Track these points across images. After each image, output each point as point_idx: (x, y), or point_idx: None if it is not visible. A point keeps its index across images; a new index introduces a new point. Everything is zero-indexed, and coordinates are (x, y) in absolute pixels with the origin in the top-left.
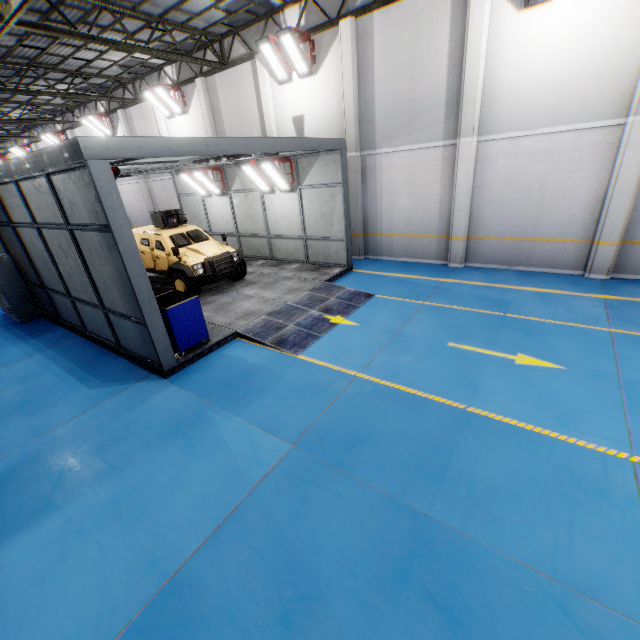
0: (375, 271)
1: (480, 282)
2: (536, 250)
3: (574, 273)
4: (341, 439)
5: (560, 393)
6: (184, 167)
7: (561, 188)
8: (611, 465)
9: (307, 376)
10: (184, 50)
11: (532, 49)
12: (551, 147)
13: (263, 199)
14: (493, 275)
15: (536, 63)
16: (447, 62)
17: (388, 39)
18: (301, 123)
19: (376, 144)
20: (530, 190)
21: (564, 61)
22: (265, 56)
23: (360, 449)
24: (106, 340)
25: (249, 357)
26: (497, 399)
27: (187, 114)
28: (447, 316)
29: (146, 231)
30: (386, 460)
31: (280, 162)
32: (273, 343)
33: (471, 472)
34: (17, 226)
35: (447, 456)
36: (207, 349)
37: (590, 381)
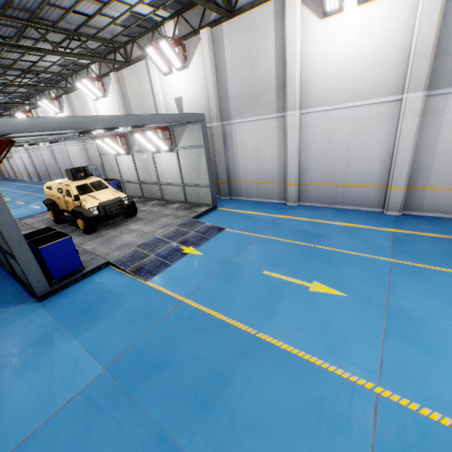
0: (233, 209)
1: (305, 218)
2: (348, 193)
3: (376, 210)
4: (145, 364)
5: (336, 320)
6: (94, 135)
7: (361, 147)
8: (358, 396)
9: (145, 301)
10: (101, 53)
11: (332, 46)
12: (352, 117)
13: (154, 157)
14: (317, 212)
15: (336, 56)
16: (274, 57)
17: (233, 42)
18: (180, 102)
19: (231, 116)
20: (340, 149)
21: (355, 54)
22: (151, 56)
23: (156, 374)
24: (10, 268)
25: (110, 283)
26: (284, 325)
27: (107, 97)
28: (271, 247)
29: (61, 182)
30: (172, 387)
31: (162, 130)
32: (132, 271)
33: (238, 401)
34: None
35: (224, 383)
36: (81, 276)
37: (363, 308)
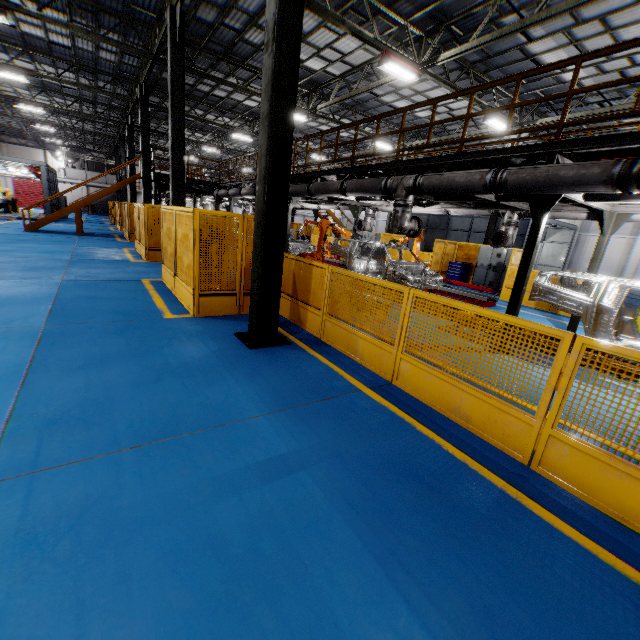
0: None
1: None
2: None
3: None
4: None
5: None
6: None
7: None
8: None
9: None
10: None
11: None
12: None
13: None
14: None
15: None
16: None
17: None
18: None
19: (589, 231)
20: None
21: None
22: None
23: None
24: None
25: None
26: None
27: None
28: None
29: None
30: None
31: None
32: None
33: None
34: (449, 230)
35: None
36: None
37: None
